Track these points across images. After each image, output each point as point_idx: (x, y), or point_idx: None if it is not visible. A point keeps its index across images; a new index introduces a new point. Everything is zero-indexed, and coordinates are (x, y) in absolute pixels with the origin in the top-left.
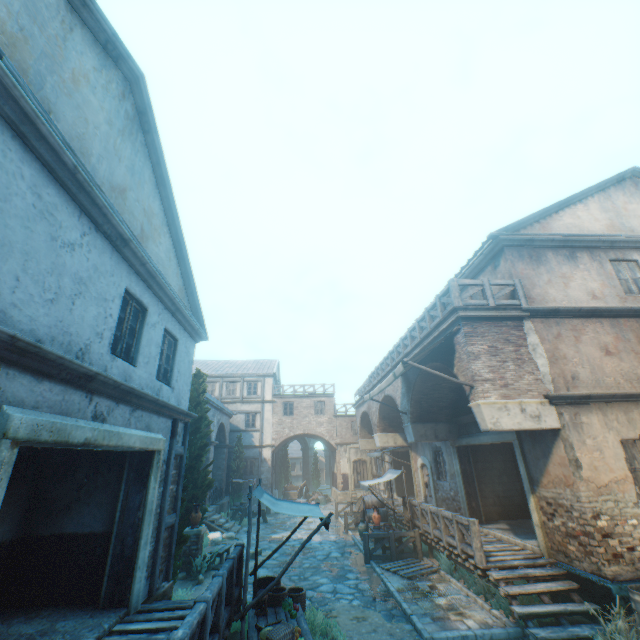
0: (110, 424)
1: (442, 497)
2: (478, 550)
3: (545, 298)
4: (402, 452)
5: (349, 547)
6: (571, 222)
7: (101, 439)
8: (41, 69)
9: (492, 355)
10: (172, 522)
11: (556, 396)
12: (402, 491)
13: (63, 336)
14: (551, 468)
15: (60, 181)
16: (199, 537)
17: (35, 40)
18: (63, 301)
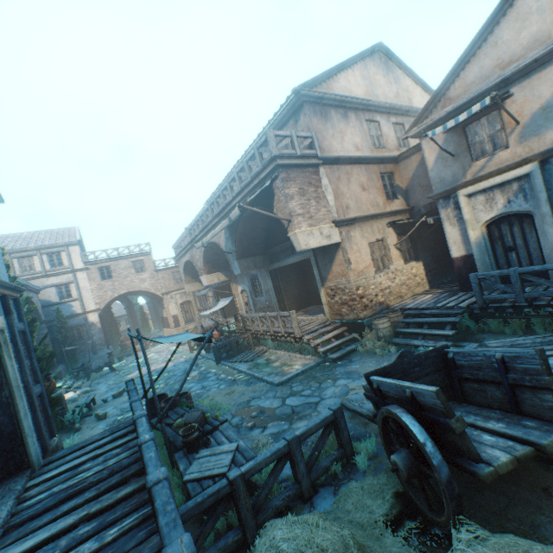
0: None
1: (260, 308)
2: (297, 328)
3: (331, 149)
4: (222, 287)
5: (200, 360)
6: (345, 85)
7: None
8: None
9: (302, 196)
10: (40, 392)
11: (339, 221)
12: (226, 314)
13: None
14: (334, 268)
15: None
16: (62, 399)
17: None
18: None
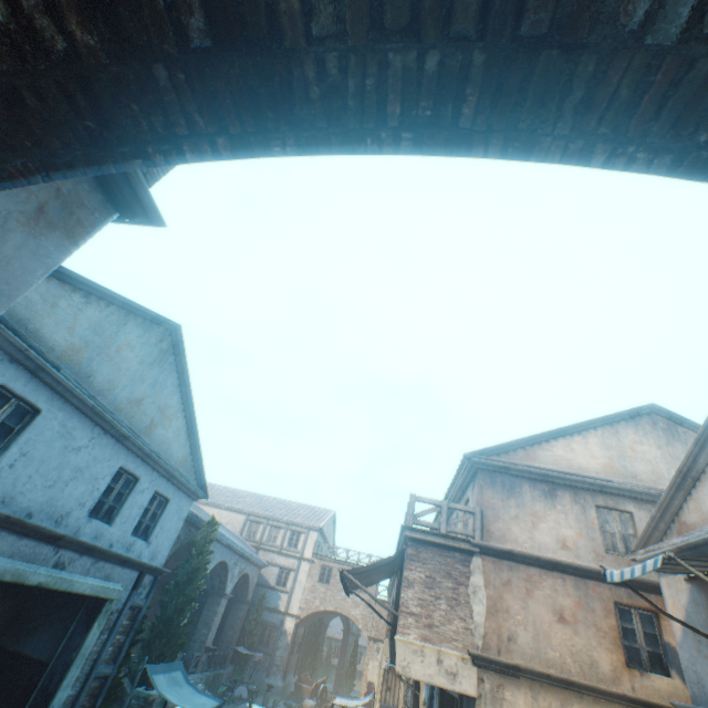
0: (69, 571)
1: None
2: None
3: (506, 535)
4: None
5: None
6: (562, 454)
7: (53, 583)
8: (93, 356)
9: (427, 586)
10: (107, 672)
11: (478, 655)
12: None
13: (51, 508)
14: None
15: (84, 412)
16: (147, 701)
17: (94, 343)
18: (59, 485)
